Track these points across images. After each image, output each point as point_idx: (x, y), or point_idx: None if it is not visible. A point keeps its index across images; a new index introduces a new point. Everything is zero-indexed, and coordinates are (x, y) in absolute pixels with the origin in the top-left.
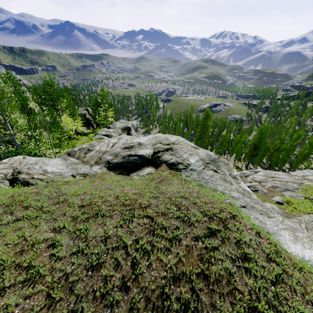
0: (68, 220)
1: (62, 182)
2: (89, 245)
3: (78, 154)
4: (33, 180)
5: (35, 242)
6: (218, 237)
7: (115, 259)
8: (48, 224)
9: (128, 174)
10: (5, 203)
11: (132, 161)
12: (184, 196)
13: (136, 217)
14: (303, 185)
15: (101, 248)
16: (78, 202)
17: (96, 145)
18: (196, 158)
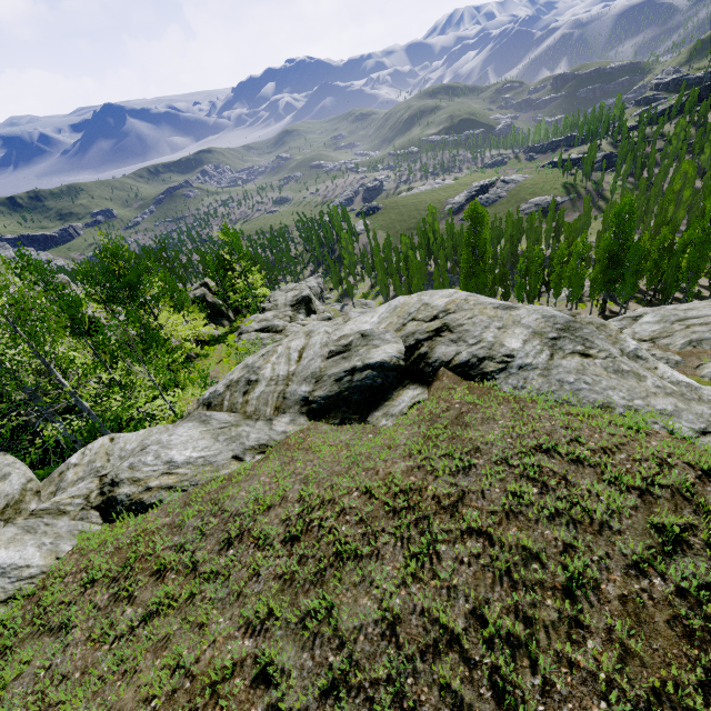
0: (274, 591)
1: (218, 483)
2: (355, 658)
3: (228, 399)
4: (152, 493)
5: (217, 678)
6: (698, 549)
7: (444, 689)
8: (227, 613)
9: (363, 419)
10: (107, 574)
11: (363, 384)
12: (540, 448)
13: (442, 541)
14: None
15: (392, 660)
16: (277, 530)
17: (261, 366)
18: (519, 333)
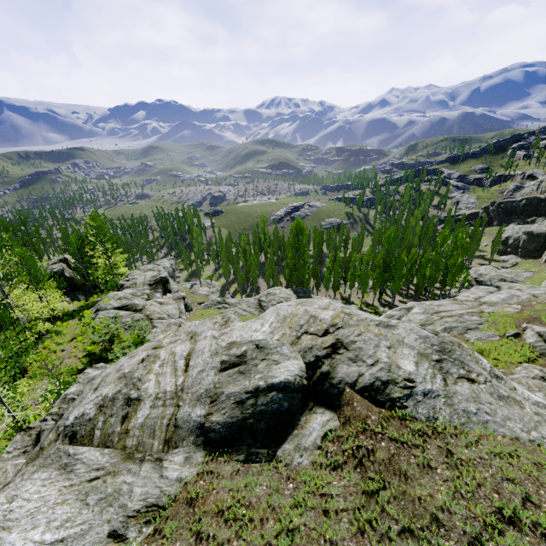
0: None
1: None
2: None
3: (100, 428)
4: None
5: None
6: None
7: None
8: None
9: (272, 454)
10: None
11: (269, 409)
12: (502, 515)
13: None
14: (485, 314)
15: None
16: None
17: (142, 377)
18: (408, 354)
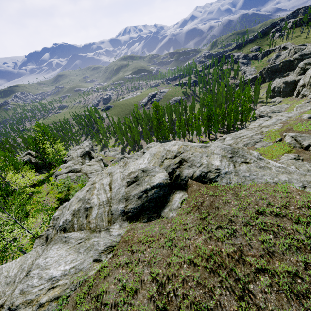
0: None
1: (91, 283)
2: None
3: (76, 223)
4: (44, 308)
5: None
6: None
7: None
8: None
9: (159, 215)
10: None
11: (154, 197)
12: (258, 212)
13: (248, 282)
14: (264, 133)
15: None
16: (150, 308)
17: (89, 198)
18: (216, 158)
